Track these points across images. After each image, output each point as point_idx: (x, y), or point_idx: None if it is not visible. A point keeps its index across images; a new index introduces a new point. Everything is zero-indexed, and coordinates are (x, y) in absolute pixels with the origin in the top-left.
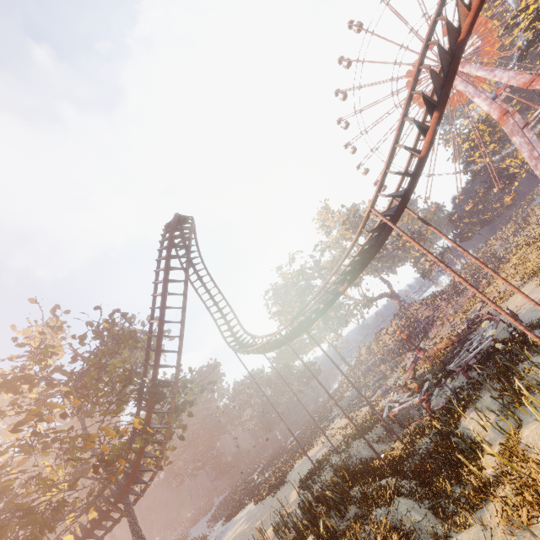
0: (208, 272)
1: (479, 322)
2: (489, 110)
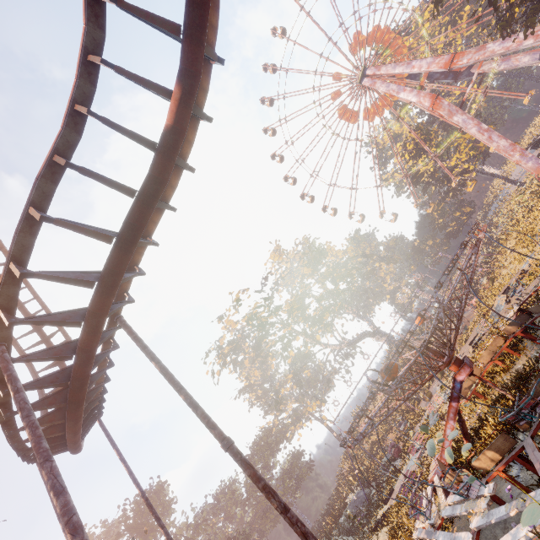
0: (42, 302)
1: (534, 300)
2: (419, 100)
